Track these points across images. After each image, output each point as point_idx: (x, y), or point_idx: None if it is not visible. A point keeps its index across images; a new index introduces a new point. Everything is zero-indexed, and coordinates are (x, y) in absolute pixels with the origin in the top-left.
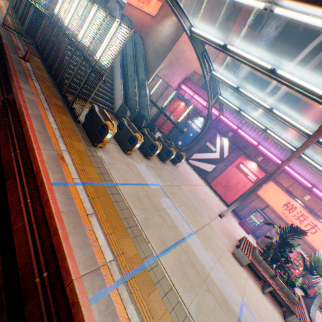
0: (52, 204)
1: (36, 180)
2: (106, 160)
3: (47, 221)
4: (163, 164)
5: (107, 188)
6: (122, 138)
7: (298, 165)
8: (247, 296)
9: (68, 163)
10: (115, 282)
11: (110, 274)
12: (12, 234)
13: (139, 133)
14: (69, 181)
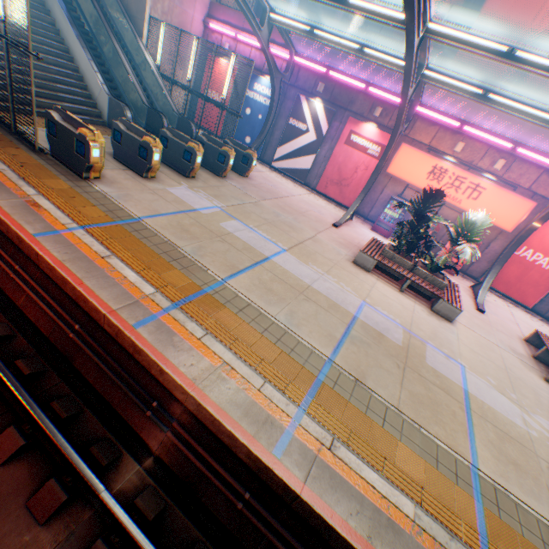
0: (44, 256)
1: (14, 242)
2: (113, 194)
3: (53, 279)
4: (222, 181)
5: (125, 226)
6: (129, 157)
7: (438, 98)
8: (372, 298)
9: (49, 209)
10: (165, 309)
11: (156, 304)
12: (22, 312)
13: (149, 136)
14: (60, 229)
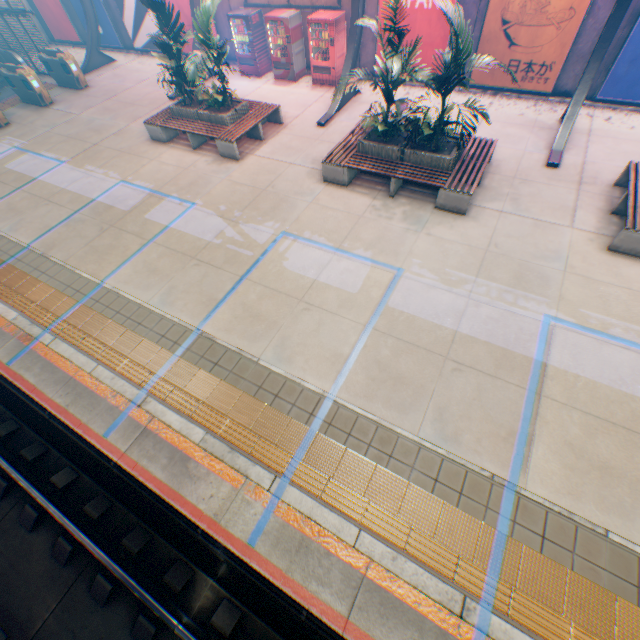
0: None
1: None
2: None
3: None
4: (46, 111)
5: None
6: None
7: None
8: (141, 173)
9: None
10: None
11: None
12: None
13: None
14: None
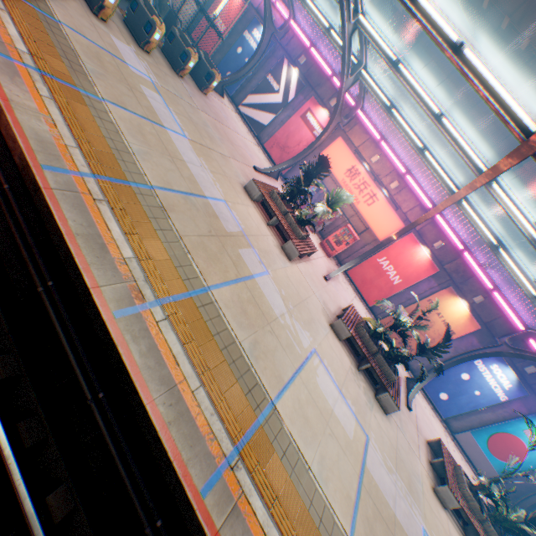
0: None
1: None
2: None
3: None
4: (176, 77)
5: (40, 14)
6: None
7: (378, 114)
8: (236, 207)
9: None
10: (26, 65)
11: (20, 57)
12: None
13: None
14: None
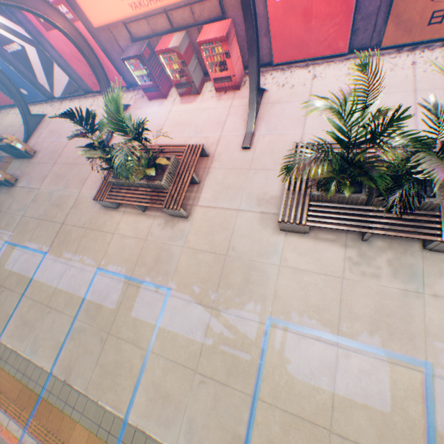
0: None
1: None
2: None
3: None
4: (15, 190)
5: None
6: None
7: None
8: (109, 253)
9: None
10: None
11: None
12: None
13: None
14: None
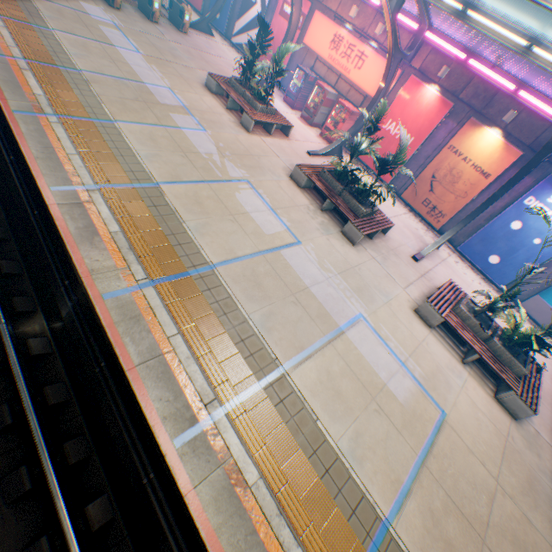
0: None
1: None
2: None
3: None
4: (149, 23)
5: None
6: None
7: None
8: (185, 94)
9: None
10: None
11: None
12: None
13: None
14: None
